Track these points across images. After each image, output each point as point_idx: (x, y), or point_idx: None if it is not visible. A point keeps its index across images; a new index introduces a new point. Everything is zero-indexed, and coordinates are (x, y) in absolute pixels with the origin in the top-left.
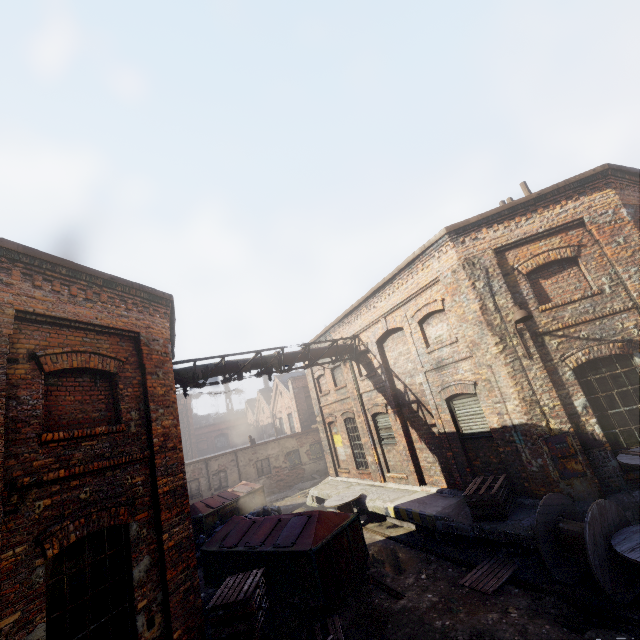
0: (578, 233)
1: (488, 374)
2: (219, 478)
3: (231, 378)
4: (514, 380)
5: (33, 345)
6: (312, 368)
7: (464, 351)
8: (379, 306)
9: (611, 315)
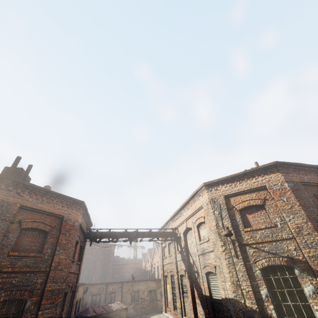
0: (264, 193)
1: (219, 263)
2: (111, 296)
3: (111, 240)
4: (229, 269)
5: (22, 217)
6: (162, 241)
7: (211, 247)
8: (184, 214)
9: (281, 240)
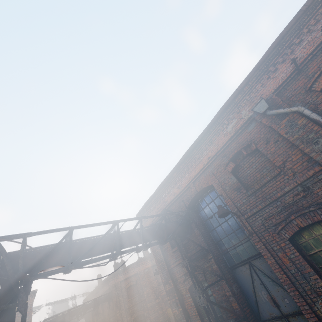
0: None
1: None
2: None
3: None
4: None
5: (124, 285)
6: None
7: None
8: None
9: None
